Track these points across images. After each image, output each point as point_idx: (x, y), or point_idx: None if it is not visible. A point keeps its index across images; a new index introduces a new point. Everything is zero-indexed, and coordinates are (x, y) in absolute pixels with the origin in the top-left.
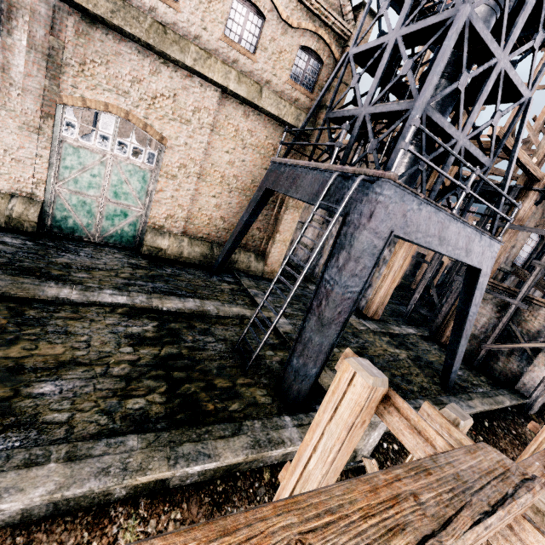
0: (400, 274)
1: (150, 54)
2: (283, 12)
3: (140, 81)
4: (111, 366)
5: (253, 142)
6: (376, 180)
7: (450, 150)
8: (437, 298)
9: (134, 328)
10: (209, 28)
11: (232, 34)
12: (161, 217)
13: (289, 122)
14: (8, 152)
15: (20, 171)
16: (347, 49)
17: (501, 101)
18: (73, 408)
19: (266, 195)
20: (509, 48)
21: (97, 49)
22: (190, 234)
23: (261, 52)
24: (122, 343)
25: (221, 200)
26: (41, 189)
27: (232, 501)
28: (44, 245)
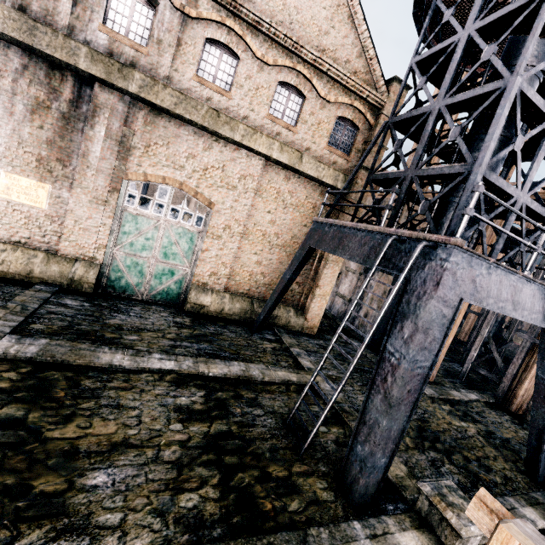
0: (454, 331)
1: (204, 134)
2: (321, 91)
3: (194, 156)
4: (162, 449)
5: (293, 202)
6: (439, 246)
7: (516, 212)
8: (498, 357)
9: (183, 399)
10: (256, 109)
11: (275, 112)
12: (205, 275)
13: (328, 182)
14: (78, 222)
15: (86, 238)
16: (382, 116)
17: None
18: (126, 506)
19: (308, 252)
20: None
21: (160, 134)
22: (231, 290)
23: (302, 124)
24: (171, 418)
25: (262, 257)
26: (101, 253)
27: None
28: (99, 306)
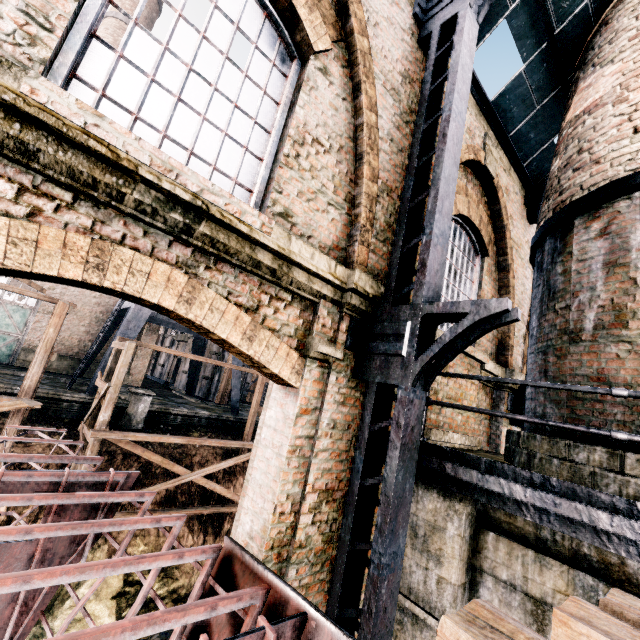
0: None
1: None
2: None
3: None
4: None
5: None
6: None
7: None
8: None
9: None
10: None
11: None
12: (36, 340)
13: None
14: None
15: None
16: None
17: None
18: None
19: (118, 318)
20: None
21: None
22: (61, 353)
23: None
24: None
25: (90, 328)
26: None
27: (41, 423)
28: None
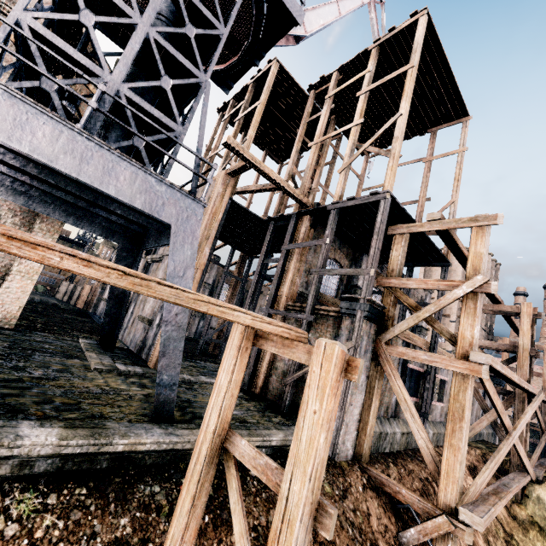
0: None
1: None
2: None
3: None
4: None
5: None
6: None
7: (23, 32)
8: None
9: None
10: None
11: None
12: None
13: None
14: None
15: None
16: None
17: (196, 93)
18: None
19: None
20: (150, 19)
21: None
22: None
23: None
24: None
25: None
26: None
27: None
28: None
